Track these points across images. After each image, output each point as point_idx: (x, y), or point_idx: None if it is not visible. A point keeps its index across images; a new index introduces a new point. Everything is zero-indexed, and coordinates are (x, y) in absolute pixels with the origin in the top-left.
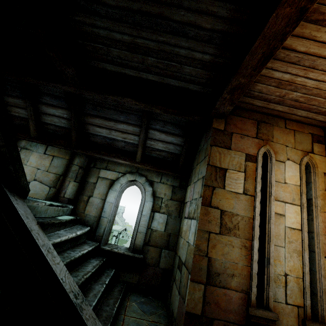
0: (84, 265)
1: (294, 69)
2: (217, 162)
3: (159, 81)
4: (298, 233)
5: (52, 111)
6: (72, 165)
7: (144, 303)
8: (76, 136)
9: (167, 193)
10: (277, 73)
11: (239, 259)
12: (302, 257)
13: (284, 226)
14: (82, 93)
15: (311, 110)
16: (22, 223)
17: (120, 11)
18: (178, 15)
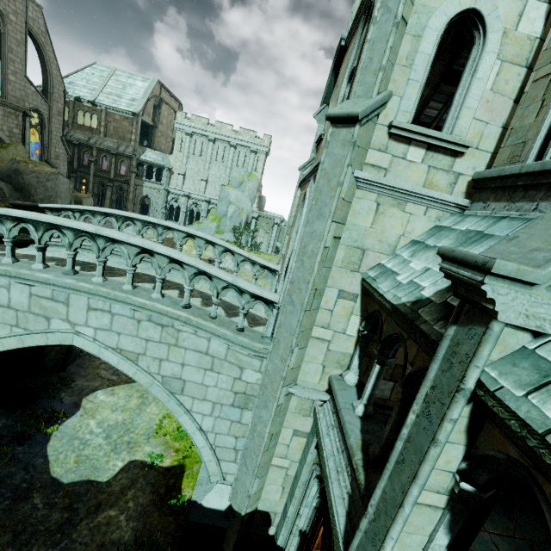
0: None
1: None
2: None
3: None
4: None
5: None
6: None
7: None
8: None
9: None
10: None
11: None
12: None
13: None
14: None
15: None
16: None
17: None
18: None
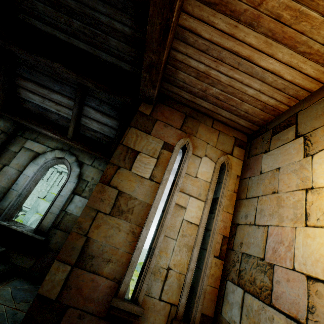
0: None
1: (206, 59)
2: (132, 144)
3: (91, 52)
4: (194, 227)
5: None
6: None
7: (25, 290)
8: (4, 97)
9: (96, 177)
10: (193, 61)
11: (122, 244)
12: (191, 253)
13: (182, 219)
14: (12, 49)
15: (233, 111)
16: None
17: None
18: None
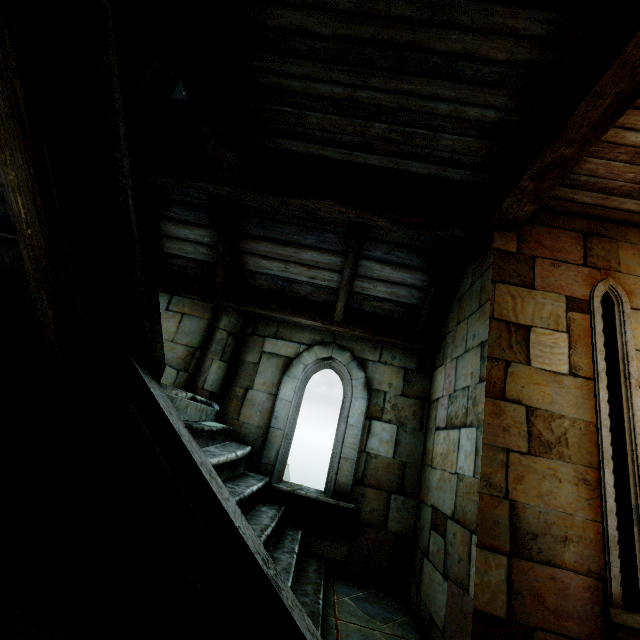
0: (253, 514)
1: None
2: (510, 314)
3: (387, 167)
4: None
5: (184, 233)
6: (216, 329)
7: (366, 600)
8: (224, 277)
9: (395, 382)
10: (632, 135)
11: (574, 505)
12: None
13: None
14: (243, 197)
15: None
16: (166, 422)
17: (338, 44)
18: (446, 41)
